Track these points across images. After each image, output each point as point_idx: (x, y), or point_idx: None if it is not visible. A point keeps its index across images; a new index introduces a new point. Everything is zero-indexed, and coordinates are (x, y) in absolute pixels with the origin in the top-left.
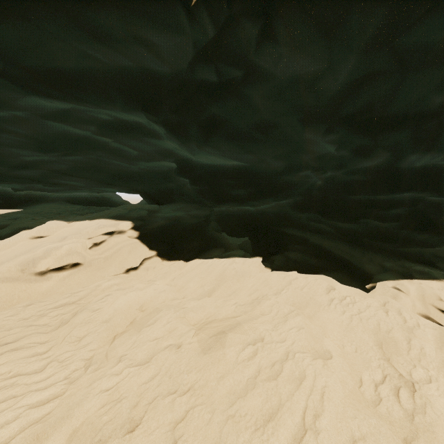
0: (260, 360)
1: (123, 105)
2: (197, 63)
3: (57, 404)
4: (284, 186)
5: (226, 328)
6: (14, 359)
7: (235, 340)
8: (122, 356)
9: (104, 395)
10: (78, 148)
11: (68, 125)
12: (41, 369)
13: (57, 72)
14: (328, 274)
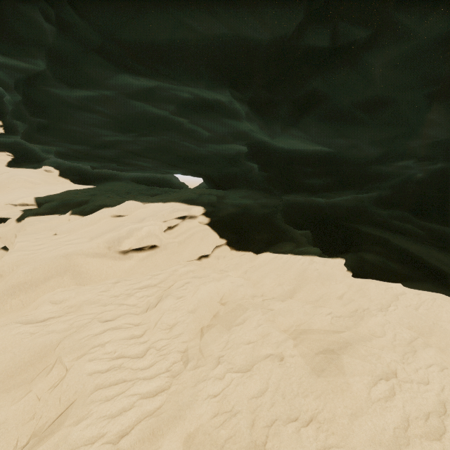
0: (403, 404)
1: (209, 81)
2: (310, 24)
3: (166, 399)
4: (372, 177)
5: (333, 346)
6: (117, 339)
7: (356, 367)
8: (220, 357)
9: (213, 402)
10: (154, 129)
11: (149, 105)
12: (141, 354)
13: (149, 46)
14: (416, 285)
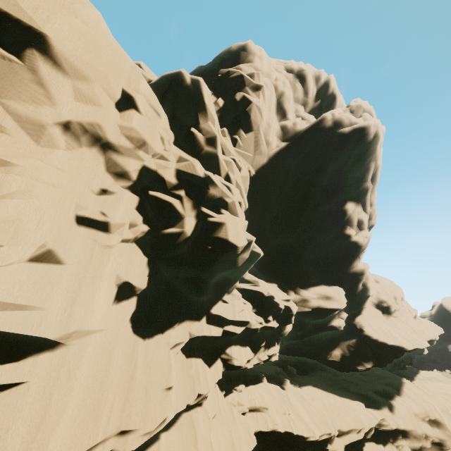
0: None
1: None
2: None
3: None
4: None
5: None
6: None
7: None
8: None
9: None
10: None
11: None
12: None
13: None
14: None
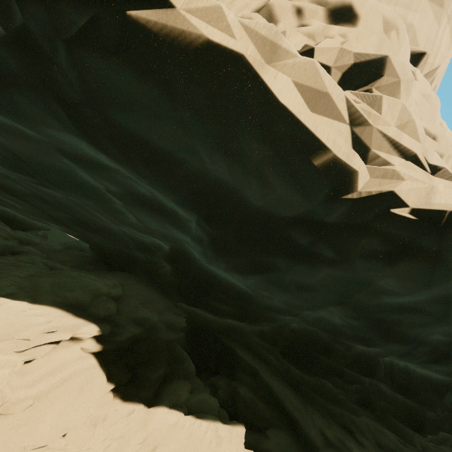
0: None
1: (183, 200)
2: (302, 227)
3: None
4: (267, 318)
5: None
6: None
7: None
8: None
9: None
10: (67, 188)
11: (85, 172)
12: None
13: (142, 141)
14: (277, 434)
